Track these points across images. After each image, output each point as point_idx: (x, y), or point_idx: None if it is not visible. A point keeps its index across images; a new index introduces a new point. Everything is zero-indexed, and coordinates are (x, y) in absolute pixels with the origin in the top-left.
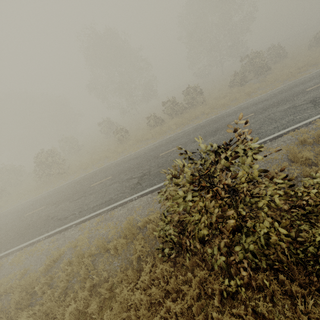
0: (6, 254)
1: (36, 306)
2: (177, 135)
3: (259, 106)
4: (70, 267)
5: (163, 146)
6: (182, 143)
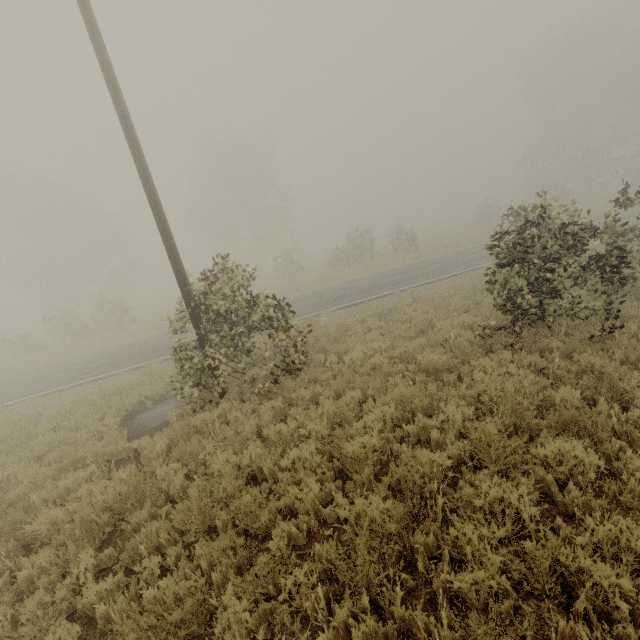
0: None
1: None
2: None
3: (95, 355)
4: None
5: None
6: None
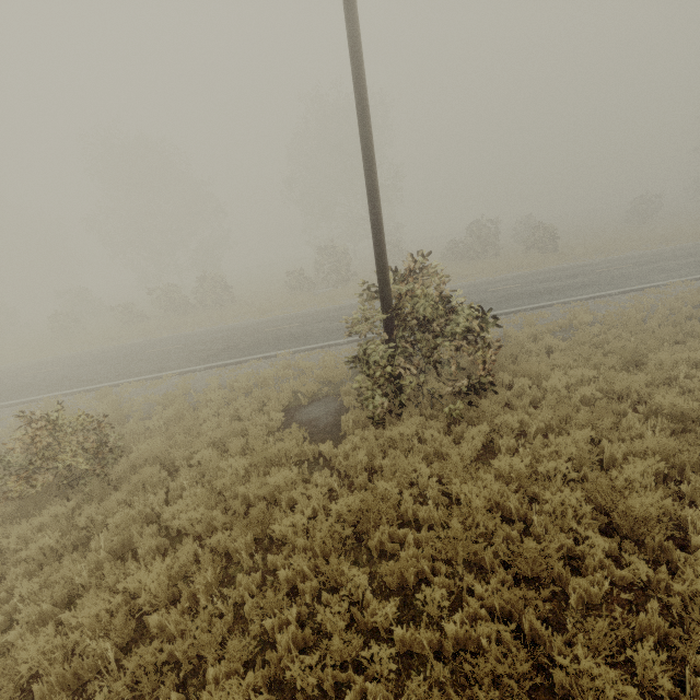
0: None
1: None
2: (101, 349)
3: (211, 336)
4: None
5: (56, 361)
6: (68, 364)
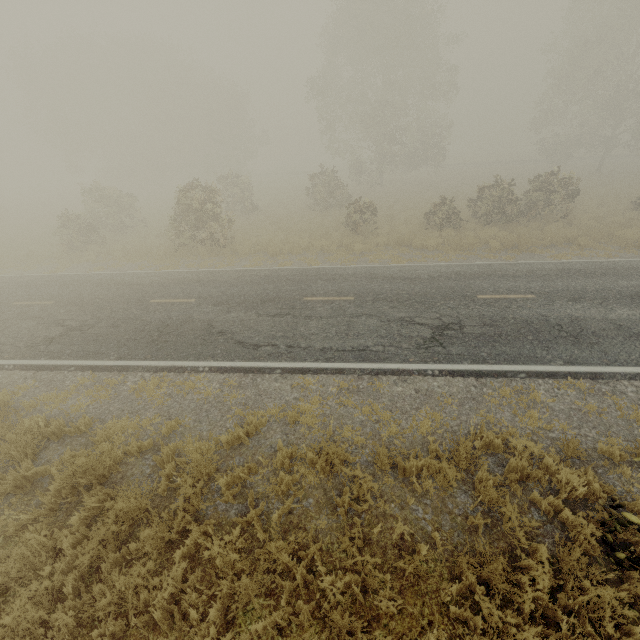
0: (121, 366)
1: (237, 528)
2: (510, 266)
3: None
4: (302, 468)
5: (479, 278)
6: (537, 292)
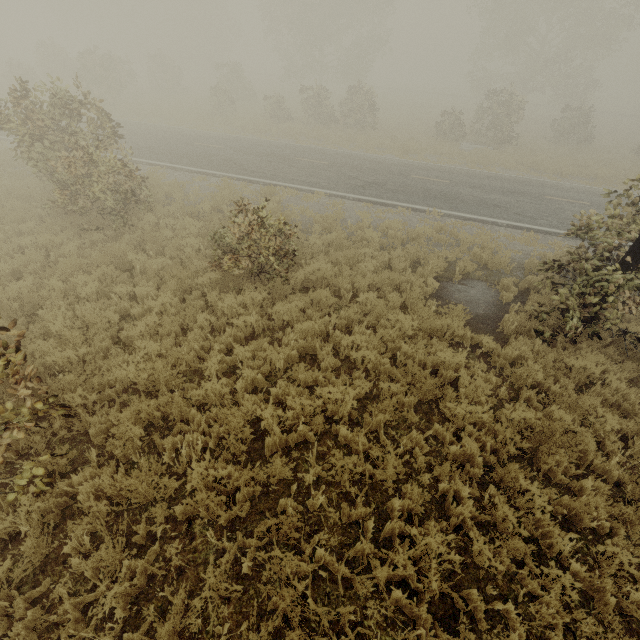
0: None
1: None
2: (254, 140)
3: (356, 162)
4: None
5: (218, 139)
6: (229, 147)
